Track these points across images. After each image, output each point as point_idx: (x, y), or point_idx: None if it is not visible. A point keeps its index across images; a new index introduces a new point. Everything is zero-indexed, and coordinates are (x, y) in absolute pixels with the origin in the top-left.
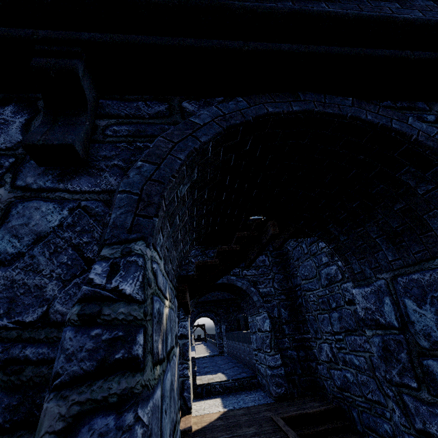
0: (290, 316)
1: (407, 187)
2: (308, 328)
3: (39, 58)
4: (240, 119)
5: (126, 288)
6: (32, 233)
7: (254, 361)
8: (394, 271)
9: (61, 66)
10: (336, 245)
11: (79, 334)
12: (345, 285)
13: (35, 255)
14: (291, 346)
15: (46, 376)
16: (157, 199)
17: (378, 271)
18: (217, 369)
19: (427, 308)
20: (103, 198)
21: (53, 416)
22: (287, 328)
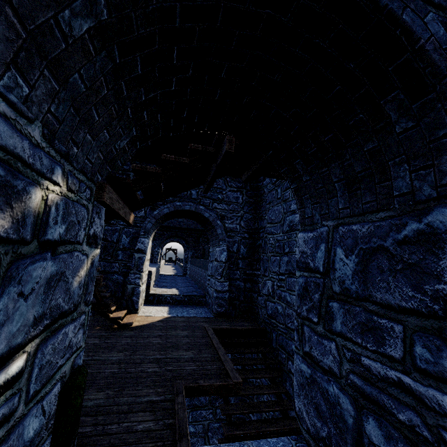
0: (248, 253)
1: (387, 122)
2: (260, 266)
3: None
4: None
5: None
6: None
7: (206, 284)
8: (339, 220)
9: None
10: (297, 185)
11: None
12: None
13: None
14: (241, 278)
15: None
16: None
17: (326, 218)
18: (174, 285)
19: (352, 258)
20: None
21: None
22: (242, 263)
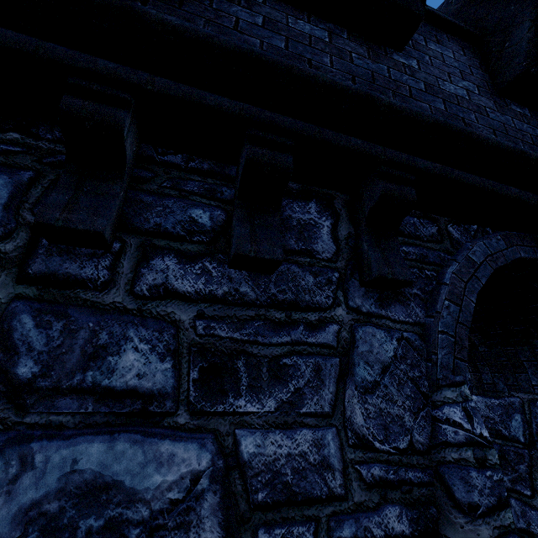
0: None
1: None
2: None
3: (386, 182)
4: (504, 262)
5: (487, 435)
6: (378, 362)
7: None
8: (535, 395)
9: (405, 197)
10: (470, 352)
11: (480, 474)
12: None
13: (387, 385)
14: None
15: (427, 496)
16: (467, 344)
17: (515, 389)
18: None
19: None
20: (417, 330)
21: (486, 536)
22: None
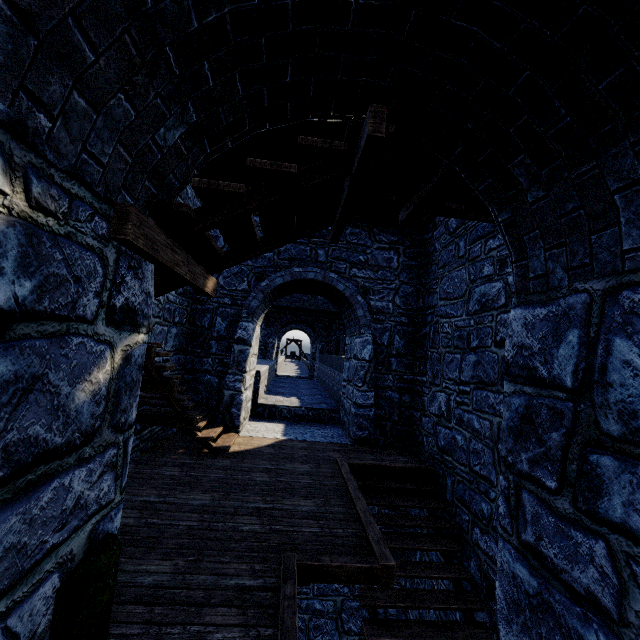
0: (406, 348)
1: None
2: (426, 368)
3: None
4: None
5: None
6: None
7: (341, 393)
8: (622, 275)
9: None
10: (513, 214)
11: None
12: (505, 315)
13: None
14: (395, 386)
15: None
16: None
17: (583, 274)
18: (294, 392)
19: None
20: None
21: None
22: (396, 362)
